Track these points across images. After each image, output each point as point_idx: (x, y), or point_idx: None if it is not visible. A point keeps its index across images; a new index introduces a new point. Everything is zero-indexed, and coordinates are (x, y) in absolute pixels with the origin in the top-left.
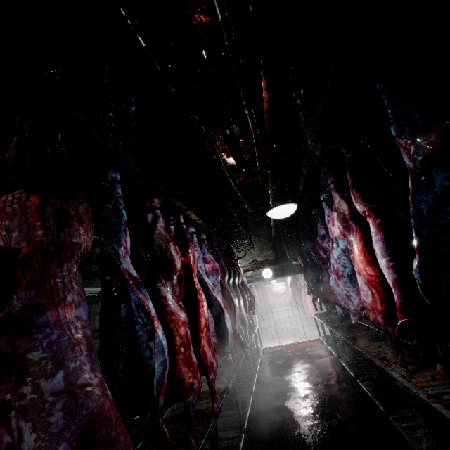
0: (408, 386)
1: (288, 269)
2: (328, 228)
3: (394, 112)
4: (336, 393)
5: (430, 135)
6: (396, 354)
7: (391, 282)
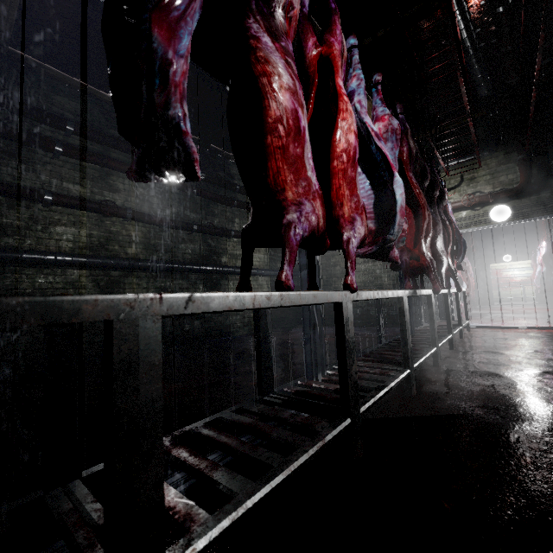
0: None
1: (550, 205)
2: None
3: None
4: None
5: None
6: None
7: None
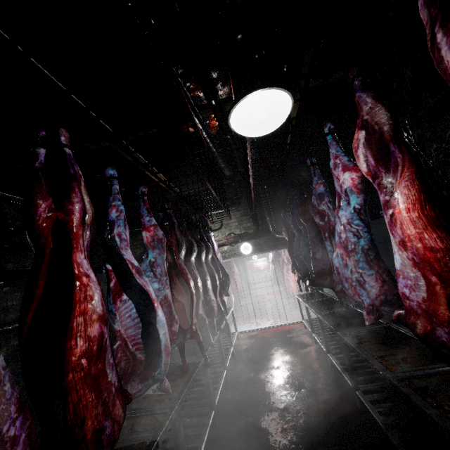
0: None
1: (270, 244)
2: (334, 177)
3: None
4: (326, 405)
5: None
6: None
7: None
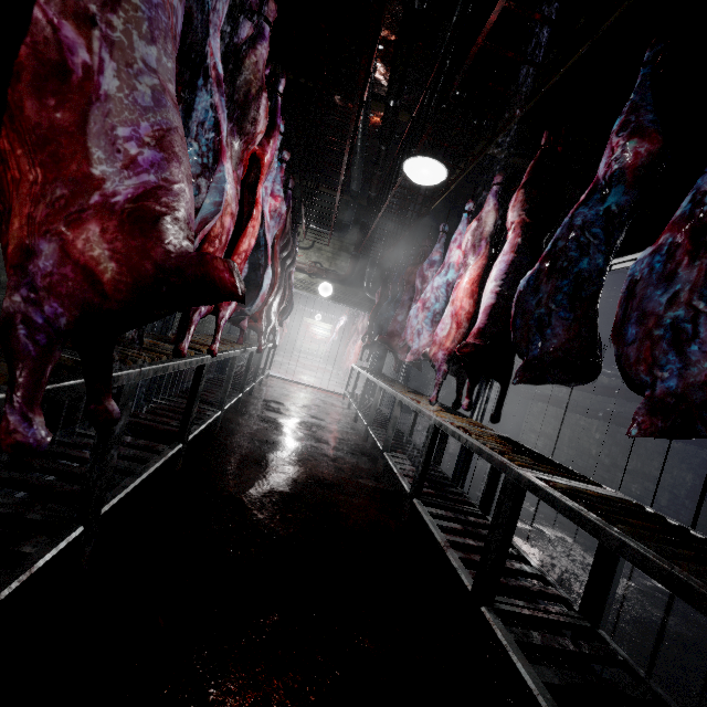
0: (430, 413)
1: (355, 299)
2: (450, 249)
3: (637, 99)
4: (338, 432)
5: (647, 143)
6: (435, 391)
7: (487, 307)
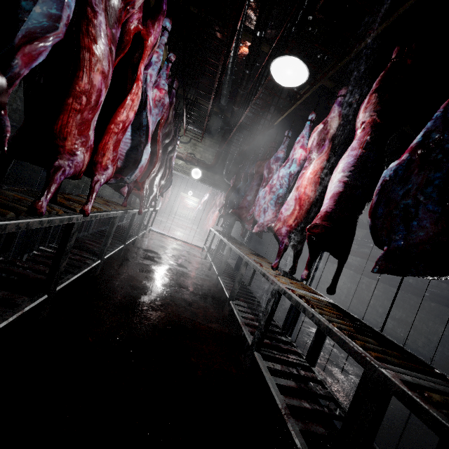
0: (273, 279)
1: (216, 182)
2: (294, 148)
3: None
4: (196, 278)
5: None
6: (277, 259)
7: (335, 194)
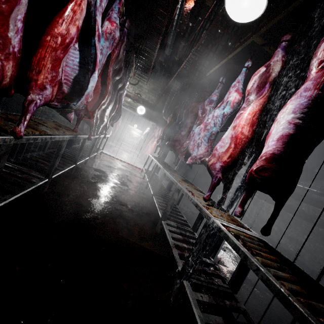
0: (207, 212)
1: (156, 119)
2: (229, 91)
3: None
4: (134, 196)
5: None
6: (209, 192)
7: (283, 135)
